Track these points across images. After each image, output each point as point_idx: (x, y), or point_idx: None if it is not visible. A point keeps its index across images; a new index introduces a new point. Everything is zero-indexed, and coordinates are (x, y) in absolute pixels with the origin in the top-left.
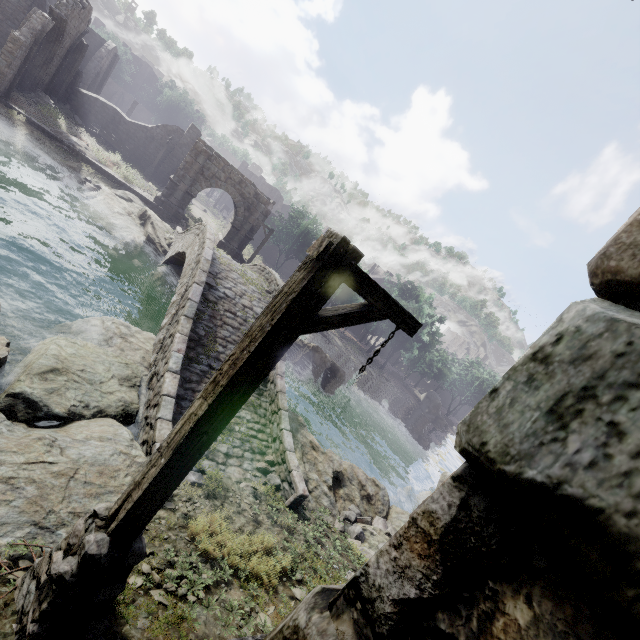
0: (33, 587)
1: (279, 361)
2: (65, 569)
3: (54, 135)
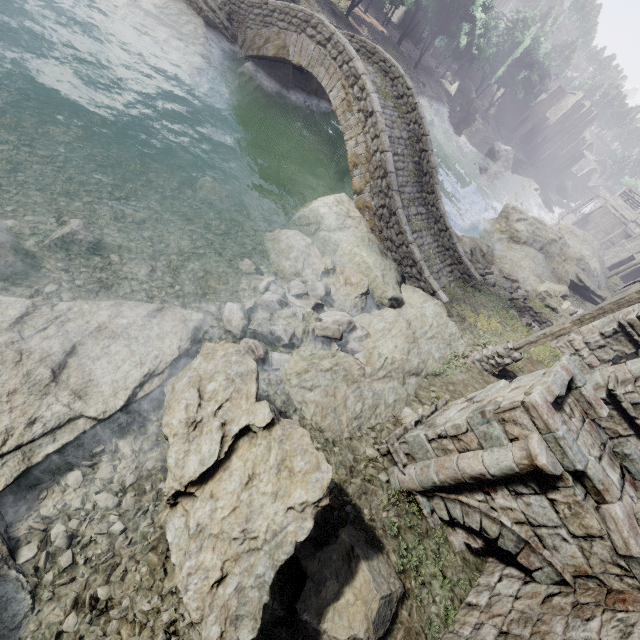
0: (485, 364)
1: (436, 188)
2: (508, 362)
3: None
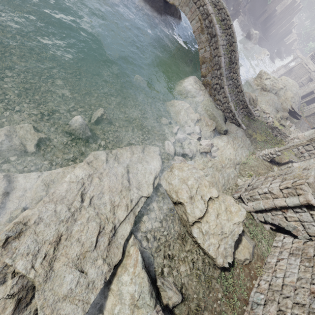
0: (264, 157)
1: (238, 70)
2: (275, 156)
3: None
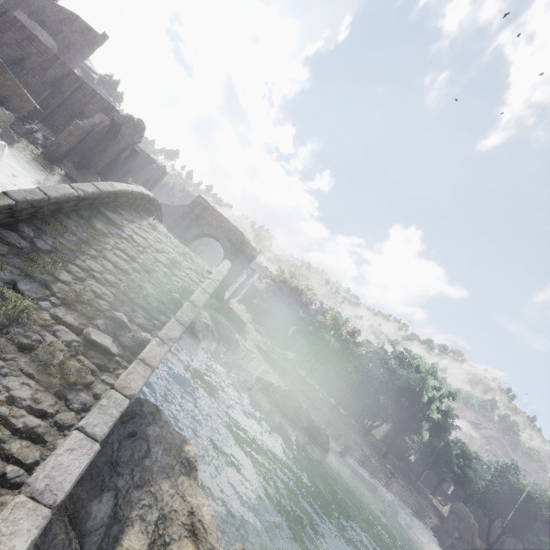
0: None
1: (171, 320)
2: None
3: None
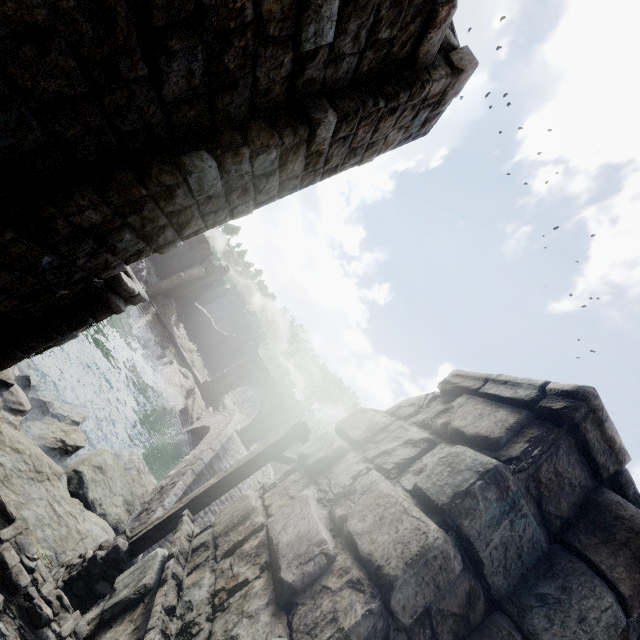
0: (63, 569)
1: None
2: (99, 552)
3: (165, 324)
